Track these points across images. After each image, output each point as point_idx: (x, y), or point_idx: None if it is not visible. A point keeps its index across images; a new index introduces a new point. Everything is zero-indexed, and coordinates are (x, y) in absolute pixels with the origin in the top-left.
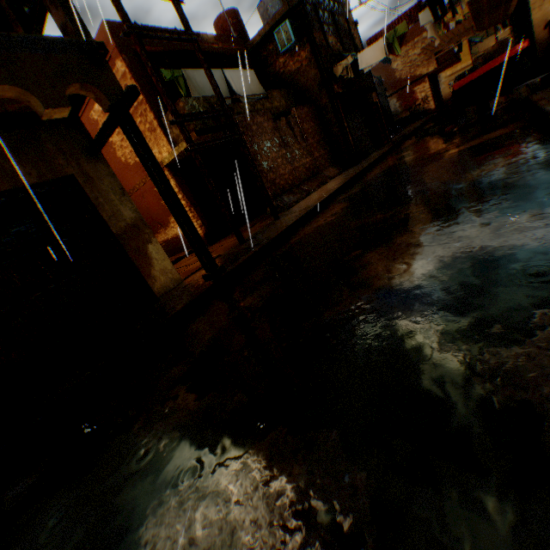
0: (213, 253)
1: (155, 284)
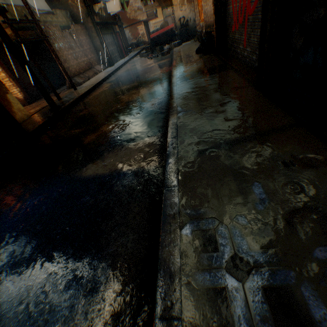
0: (40, 106)
1: (17, 116)
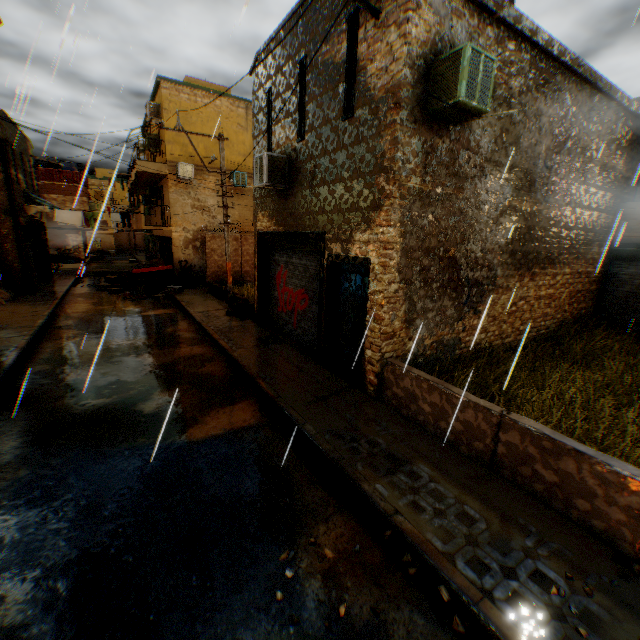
0: None
1: None
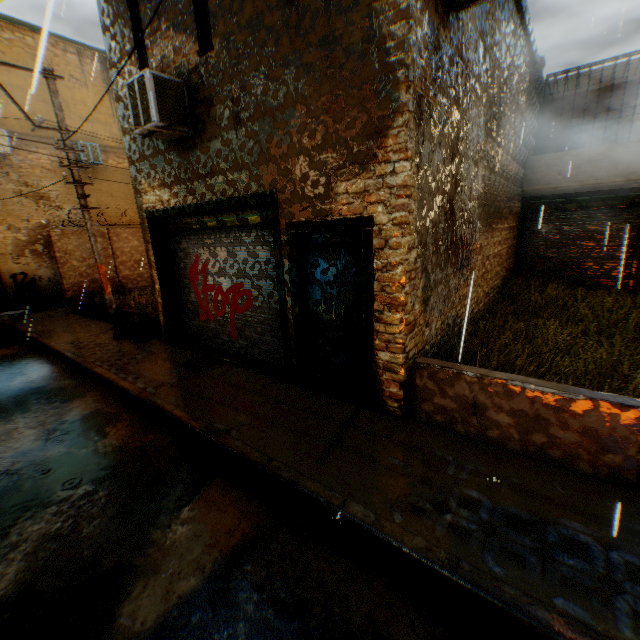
0: None
1: None
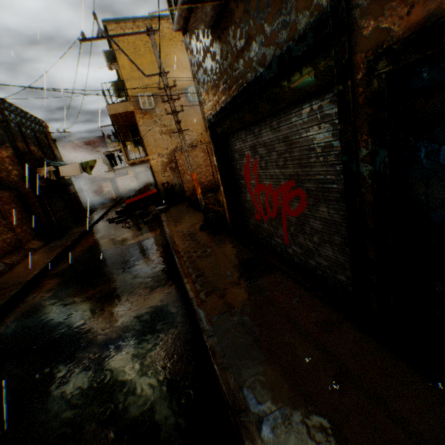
0: None
1: None
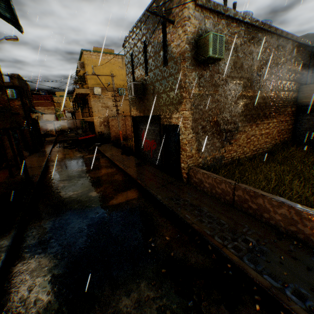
0: None
1: None
